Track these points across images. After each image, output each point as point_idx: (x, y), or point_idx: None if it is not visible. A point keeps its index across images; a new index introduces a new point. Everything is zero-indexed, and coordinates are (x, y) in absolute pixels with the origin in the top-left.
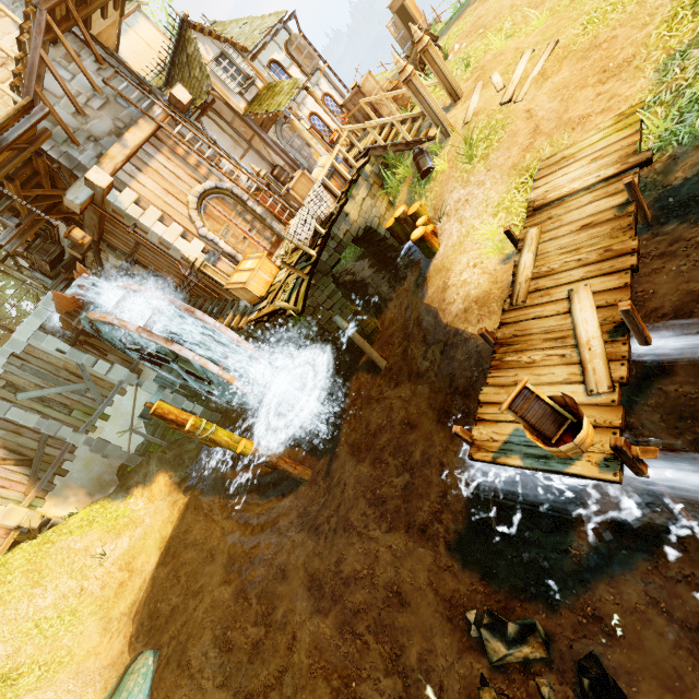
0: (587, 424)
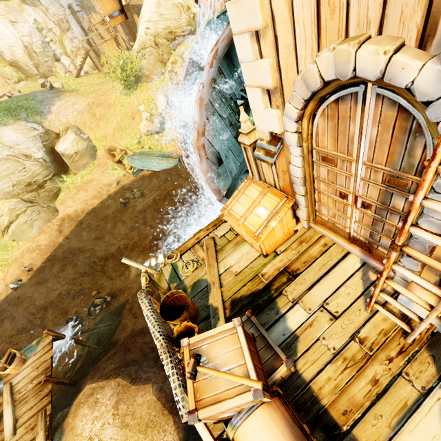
0: (2, 369)
